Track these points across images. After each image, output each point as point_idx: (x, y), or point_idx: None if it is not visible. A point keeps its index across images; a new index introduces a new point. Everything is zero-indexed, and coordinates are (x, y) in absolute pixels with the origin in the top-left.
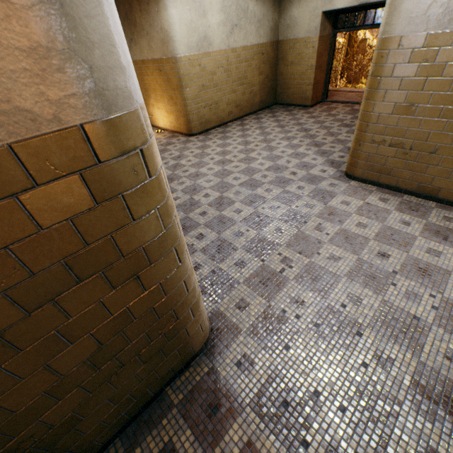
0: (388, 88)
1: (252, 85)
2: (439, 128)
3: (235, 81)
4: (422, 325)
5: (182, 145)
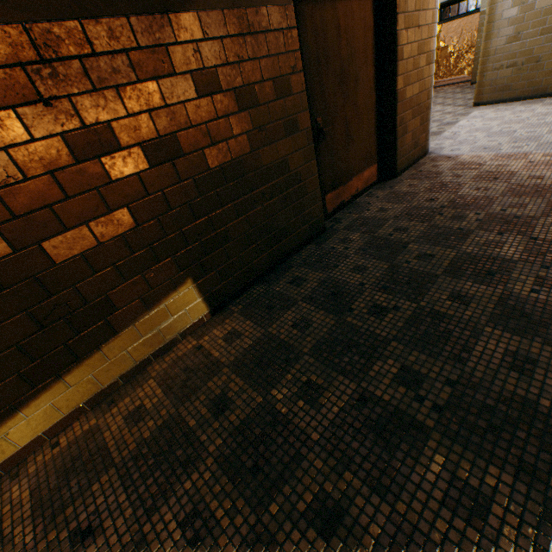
0: (499, 28)
1: None
2: (539, 43)
3: None
4: (549, 123)
5: None
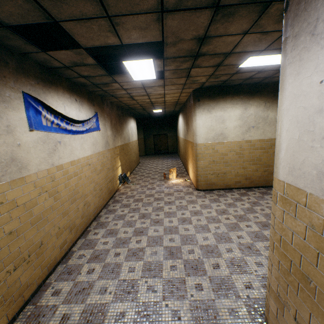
0: (282, 233)
1: (267, 165)
2: None
3: (247, 160)
4: None
5: (183, 194)
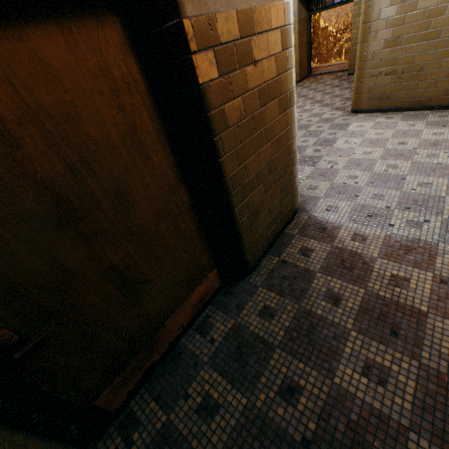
0: (377, 29)
1: None
2: (422, 50)
3: None
4: (444, 166)
5: None
